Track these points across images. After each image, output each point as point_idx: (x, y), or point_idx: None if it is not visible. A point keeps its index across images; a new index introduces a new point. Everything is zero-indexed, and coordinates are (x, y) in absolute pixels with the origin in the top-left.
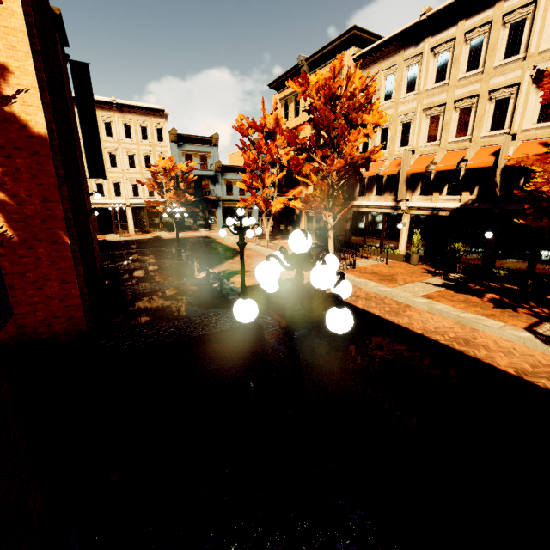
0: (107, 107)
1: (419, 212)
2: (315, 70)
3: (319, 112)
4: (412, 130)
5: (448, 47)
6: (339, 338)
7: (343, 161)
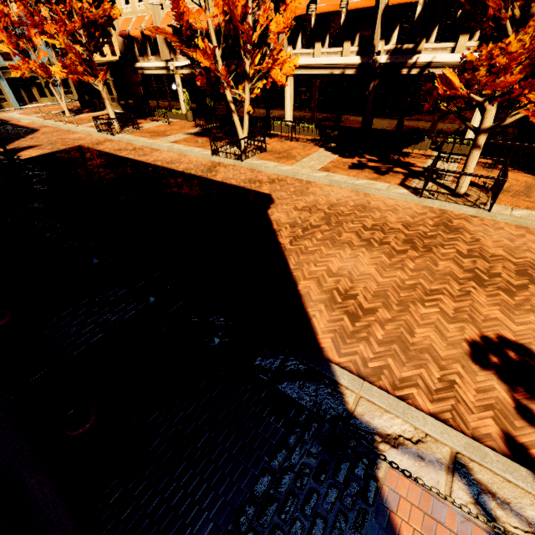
0: None
1: (184, 72)
2: None
3: None
4: None
5: None
6: (92, 174)
7: (78, 20)
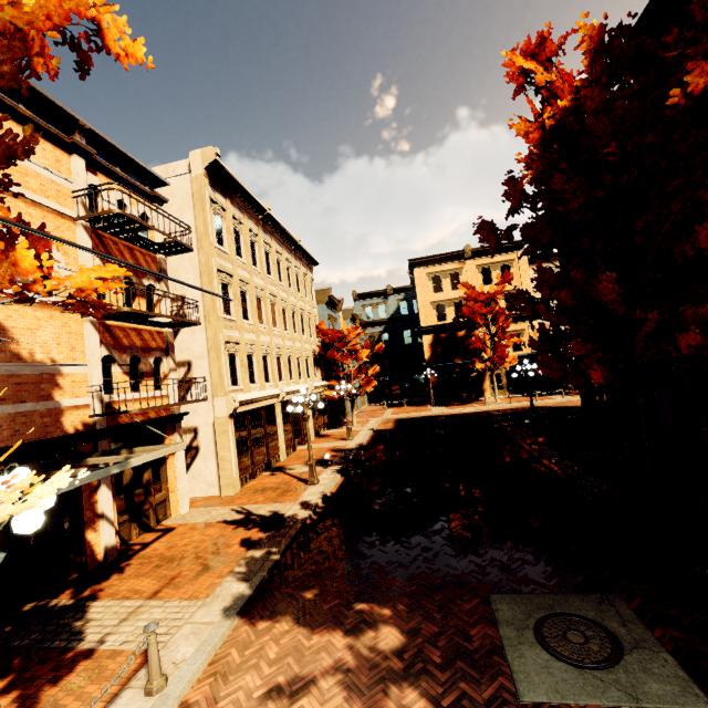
0: (289, 248)
1: None
2: (481, 257)
3: None
4: None
5: None
6: None
7: None
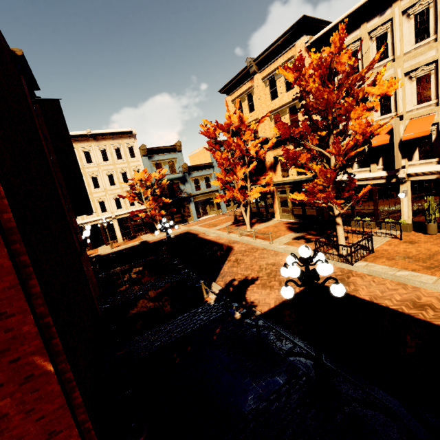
0: (84, 139)
1: (424, 177)
2: (265, 66)
3: (314, 95)
4: (393, 96)
5: (426, 4)
6: None
7: (351, 142)
